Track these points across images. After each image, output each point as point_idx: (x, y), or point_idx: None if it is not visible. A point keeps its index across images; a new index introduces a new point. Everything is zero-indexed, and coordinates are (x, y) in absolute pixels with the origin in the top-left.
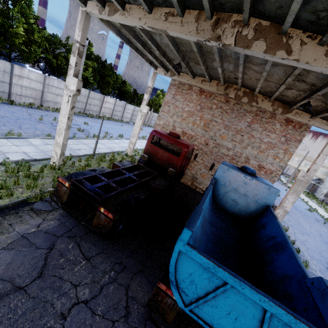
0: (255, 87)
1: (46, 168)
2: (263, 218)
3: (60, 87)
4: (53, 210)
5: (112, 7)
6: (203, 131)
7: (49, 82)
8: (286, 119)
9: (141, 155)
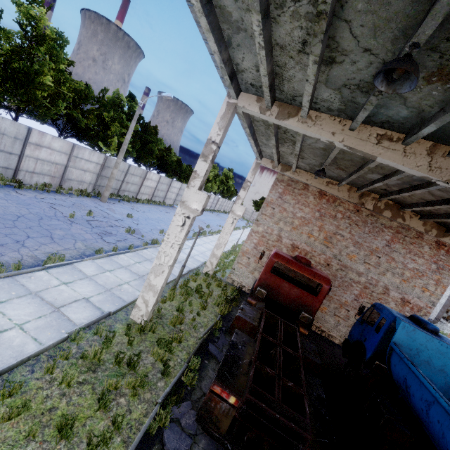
0: (407, 202)
1: (130, 331)
2: None
3: (92, 160)
4: (192, 444)
5: (285, 109)
6: (323, 246)
7: (78, 153)
8: (437, 241)
9: (252, 288)
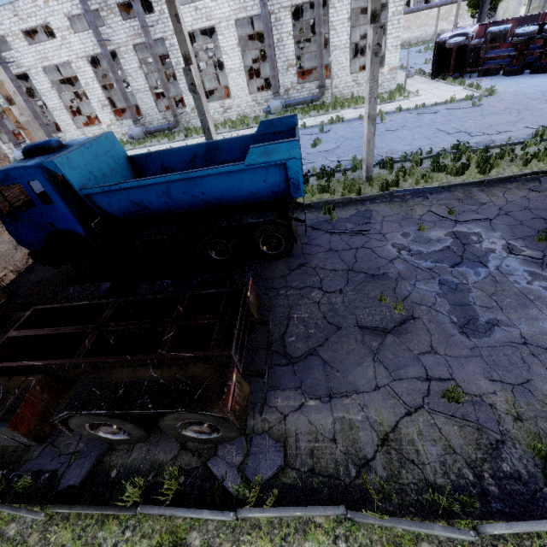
0: None
1: None
2: (148, 169)
3: None
4: (257, 434)
5: None
6: None
7: None
8: None
9: None
